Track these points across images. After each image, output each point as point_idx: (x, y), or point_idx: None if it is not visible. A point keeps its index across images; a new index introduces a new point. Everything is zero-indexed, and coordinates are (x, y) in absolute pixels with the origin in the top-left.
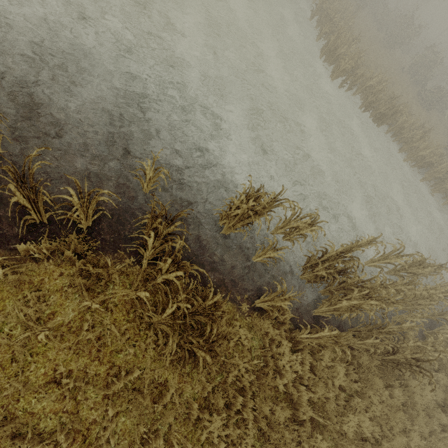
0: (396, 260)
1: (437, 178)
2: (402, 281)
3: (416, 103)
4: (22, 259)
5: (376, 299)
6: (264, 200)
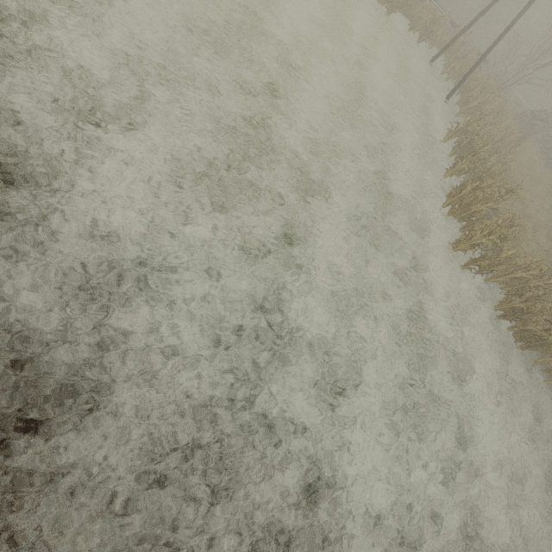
0: None
1: None
2: None
3: None
4: None
5: None
6: None
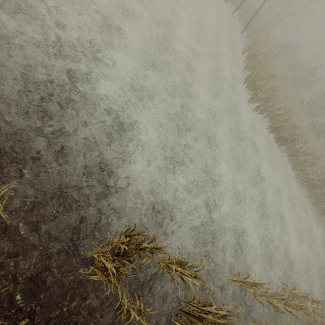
0: (279, 305)
1: (319, 198)
2: None
3: (309, 130)
4: None
5: None
6: (145, 244)
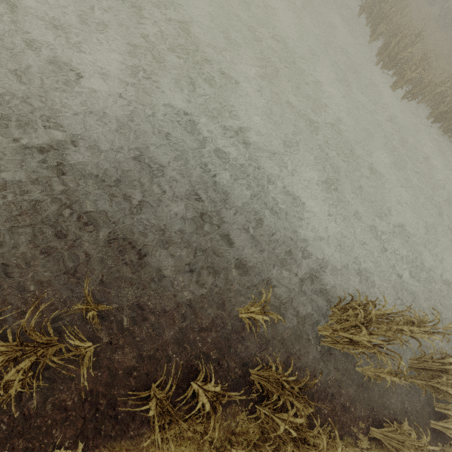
0: None
1: None
2: None
3: None
4: (143, 446)
5: None
6: (376, 312)
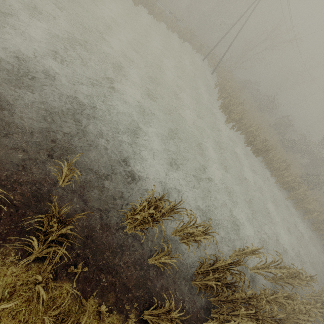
0: (276, 271)
1: (298, 198)
2: (283, 294)
3: (279, 145)
4: None
5: (262, 322)
6: (166, 206)
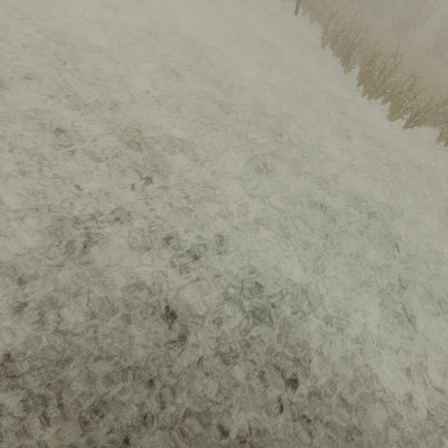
0: None
1: None
2: None
3: None
4: None
5: None
6: None
